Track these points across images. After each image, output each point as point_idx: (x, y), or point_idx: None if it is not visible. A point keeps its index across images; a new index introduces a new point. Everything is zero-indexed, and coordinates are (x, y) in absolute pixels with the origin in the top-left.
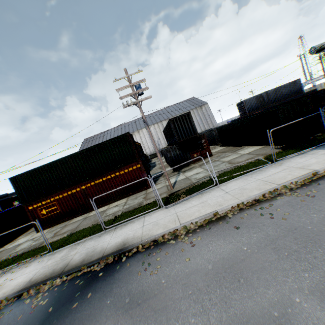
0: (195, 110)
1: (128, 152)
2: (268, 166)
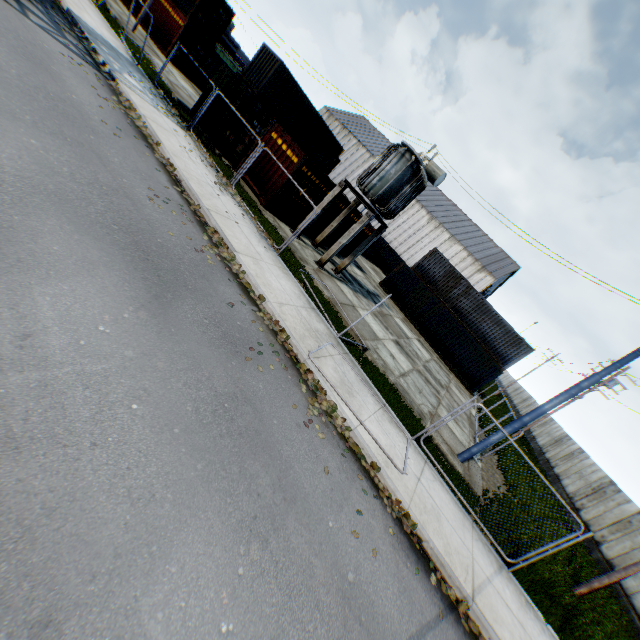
0: (470, 260)
1: (193, 3)
2: (117, 38)
